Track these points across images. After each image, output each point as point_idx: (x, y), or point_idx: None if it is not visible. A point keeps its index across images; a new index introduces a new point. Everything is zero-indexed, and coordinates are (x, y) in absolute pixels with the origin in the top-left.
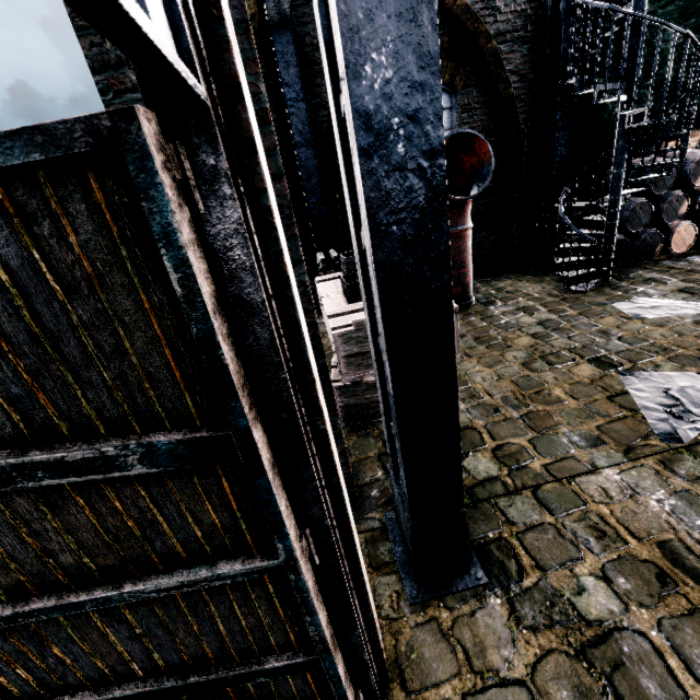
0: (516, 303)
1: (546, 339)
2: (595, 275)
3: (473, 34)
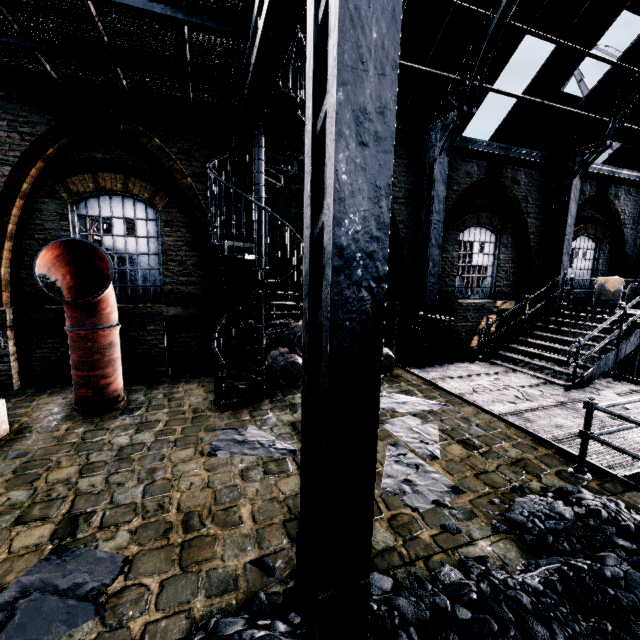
0: (152, 415)
1: (86, 474)
2: (265, 391)
3: (168, 169)
